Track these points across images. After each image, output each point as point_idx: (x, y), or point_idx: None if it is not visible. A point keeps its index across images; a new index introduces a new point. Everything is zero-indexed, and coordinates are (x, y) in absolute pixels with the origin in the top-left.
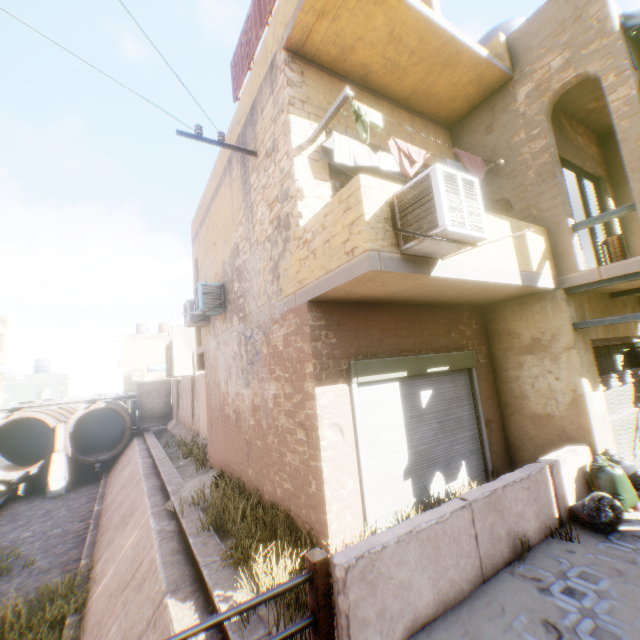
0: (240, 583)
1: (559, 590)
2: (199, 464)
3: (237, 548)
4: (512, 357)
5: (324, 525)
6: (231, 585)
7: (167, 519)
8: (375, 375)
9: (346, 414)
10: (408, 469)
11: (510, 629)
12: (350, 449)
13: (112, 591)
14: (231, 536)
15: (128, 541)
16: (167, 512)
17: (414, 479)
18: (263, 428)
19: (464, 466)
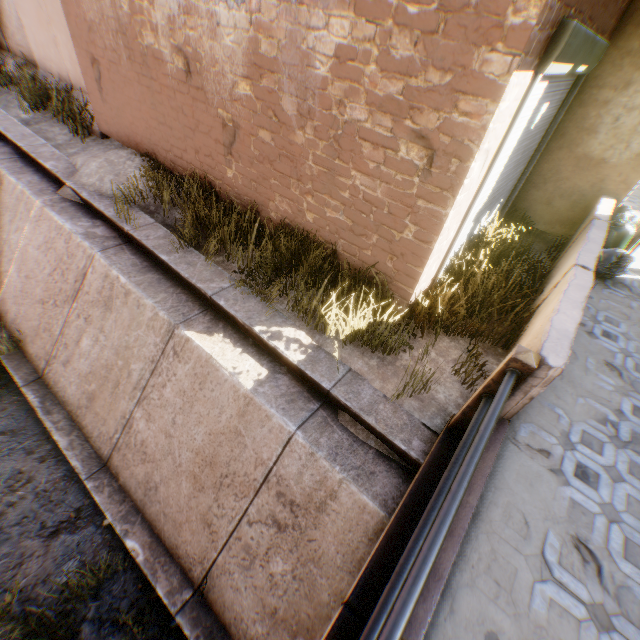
0: (280, 318)
1: (600, 335)
2: (81, 130)
3: (242, 273)
4: (625, 70)
5: (412, 277)
6: (270, 321)
7: (85, 218)
8: (560, 64)
9: (501, 135)
10: (480, 210)
11: (588, 372)
12: (474, 190)
13: (41, 299)
14: (211, 251)
15: (19, 238)
16: (75, 206)
17: (476, 220)
18: (284, 112)
19: (499, 204)
